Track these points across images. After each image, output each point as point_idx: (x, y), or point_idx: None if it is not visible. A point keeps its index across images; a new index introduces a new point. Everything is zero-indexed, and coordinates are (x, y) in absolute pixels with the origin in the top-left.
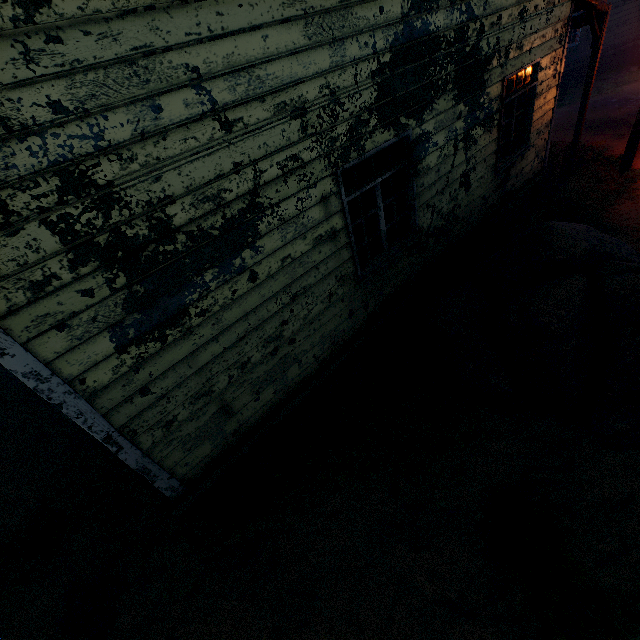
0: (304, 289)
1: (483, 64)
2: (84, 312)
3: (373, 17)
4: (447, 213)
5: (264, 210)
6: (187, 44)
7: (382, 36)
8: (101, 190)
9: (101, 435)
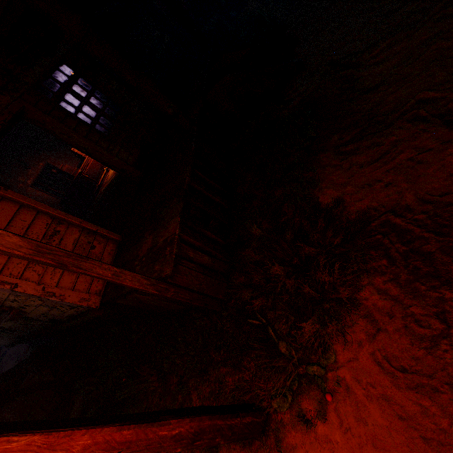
0: None
1: None
2: None
3: None
4: None
5: None
6: None
7: None
8: None
9: None
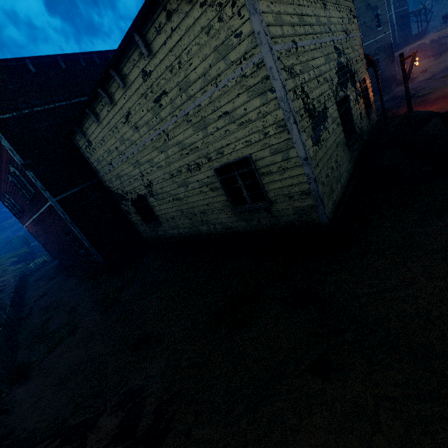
0: (338, 143)
1: (353, 75)
2: (306, 129)
3: (332, 58)
4: (360, 129)
5: (326, 110)
6: (311, 60)
7: (335, 63)
8: (305, 93)
9: (314, 176)
